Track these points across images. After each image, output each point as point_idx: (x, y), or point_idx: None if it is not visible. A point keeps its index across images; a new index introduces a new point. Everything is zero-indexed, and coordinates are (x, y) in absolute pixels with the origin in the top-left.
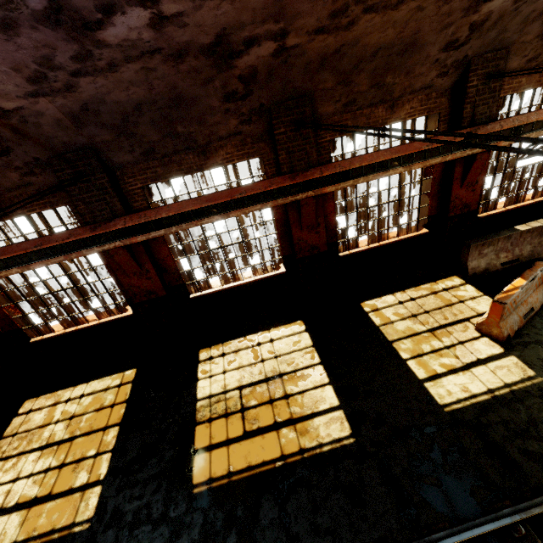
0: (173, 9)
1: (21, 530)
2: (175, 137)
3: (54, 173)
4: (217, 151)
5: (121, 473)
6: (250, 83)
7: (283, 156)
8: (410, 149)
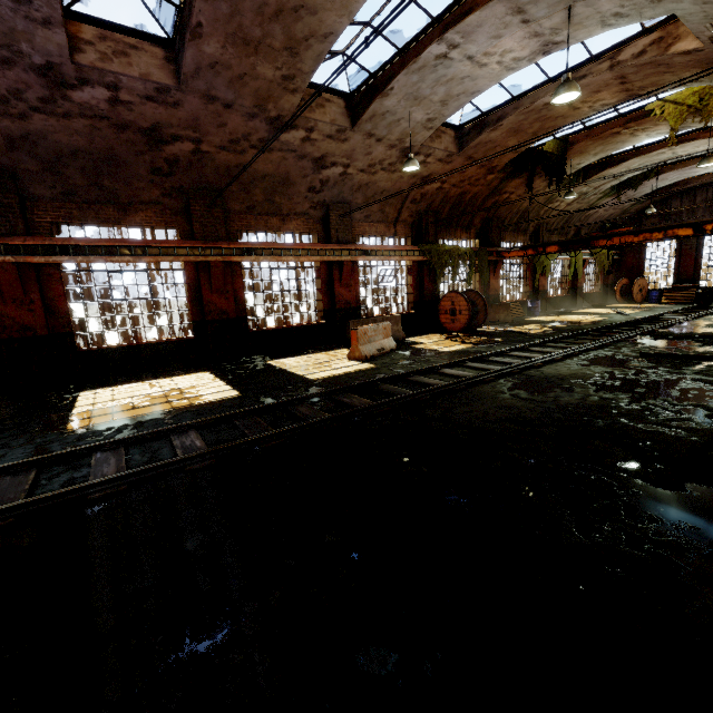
0: (127, 98)
1: None
2: (100, 188)
3: None
4: (138, 212)
5: None
6: (174, 167)
7: (198, 227)
8: (297, 246)
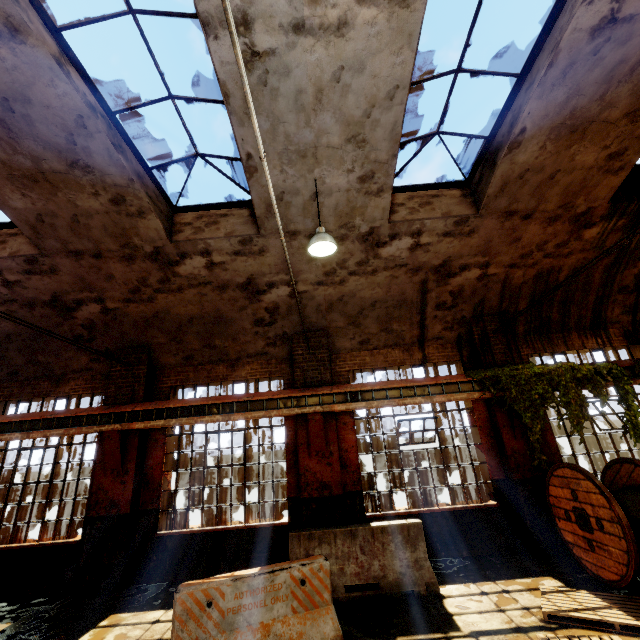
0: (14, 278)
1: None
2: (37, 364)
3: None
4: (70, 382)
5: None
6: (93, 330)
7: (113, 390)
8: (230, 398)
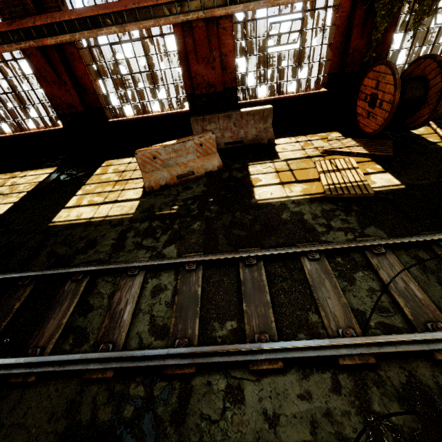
0: None
1: None
2: None
3: None
4: None
5: None
6: None
7: None
8: (117, 6)
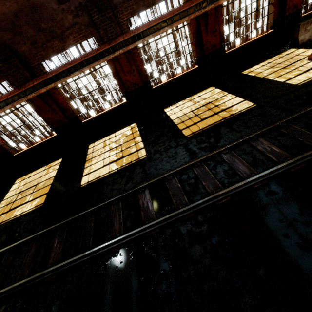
0: None
1: (117, 165)
2: None
3: (87, 14)
4: None
5: (151, 144)
6: None
7: None
8: None
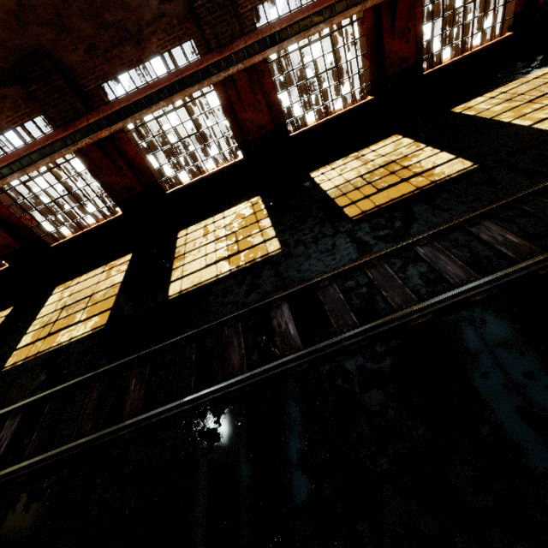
0: None
1: (231, 265)
2: None
3: None
4: None
5: (288, 230)
6: None
7: None
8: None
